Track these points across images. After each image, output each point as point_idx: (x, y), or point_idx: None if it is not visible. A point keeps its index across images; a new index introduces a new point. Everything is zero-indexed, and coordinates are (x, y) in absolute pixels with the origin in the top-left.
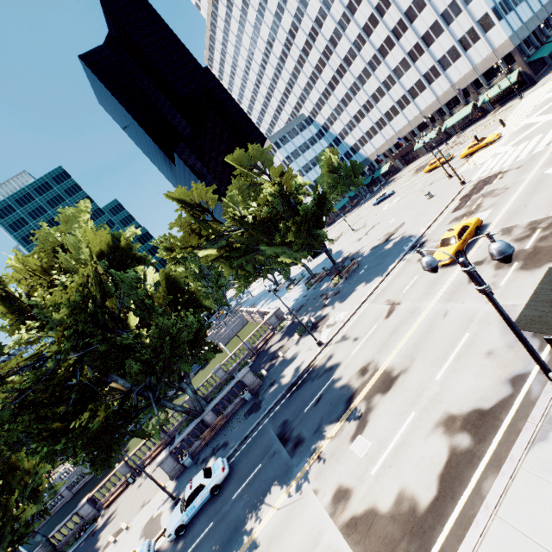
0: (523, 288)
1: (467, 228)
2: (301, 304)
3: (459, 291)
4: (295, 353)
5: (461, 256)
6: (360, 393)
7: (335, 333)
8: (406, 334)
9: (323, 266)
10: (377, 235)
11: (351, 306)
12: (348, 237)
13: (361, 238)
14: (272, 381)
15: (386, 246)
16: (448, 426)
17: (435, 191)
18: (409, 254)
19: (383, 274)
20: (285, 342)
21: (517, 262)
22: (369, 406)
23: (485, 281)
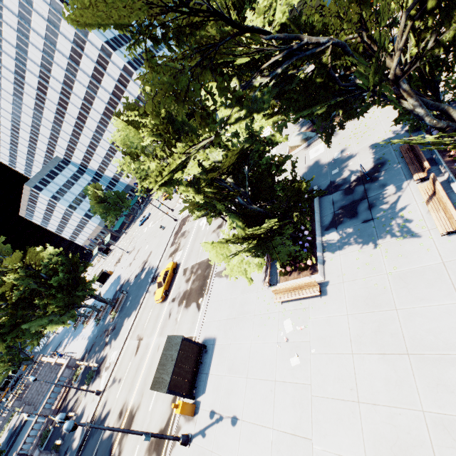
0: (184, 323)
1: (168, 272)
2: (92, 342)
3: (165, 325)
4: (84, 407)
5: (168, 293)
6: (117, 439)
7: (109, 377)
8: (142, 370)
9: (109, 293)
10: (139, 261)
11: (120, 344)
12: (125, 260)
13: (131, 263)
14: (66, 449)
15: (142, 276)
16: (150, 450)
17: (166, 222)
18: (151, 287)
19: (137, 308)
20: (79, 394)
21: (184, 301)
22: (120, 450)
23: (174, 317)
